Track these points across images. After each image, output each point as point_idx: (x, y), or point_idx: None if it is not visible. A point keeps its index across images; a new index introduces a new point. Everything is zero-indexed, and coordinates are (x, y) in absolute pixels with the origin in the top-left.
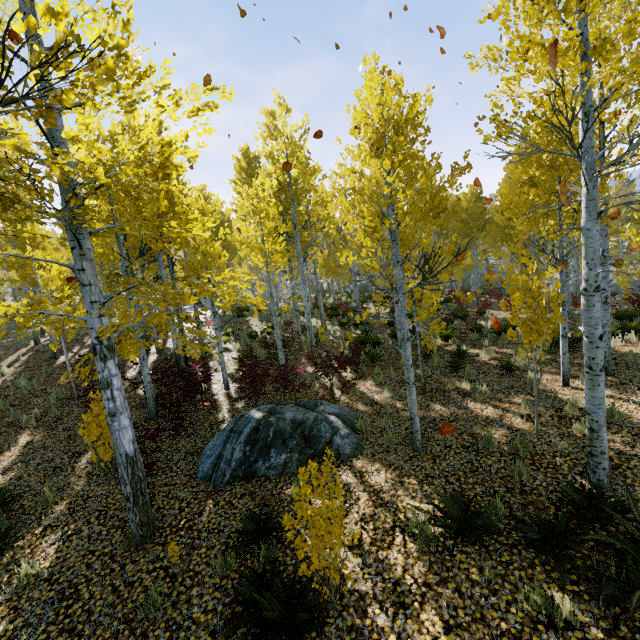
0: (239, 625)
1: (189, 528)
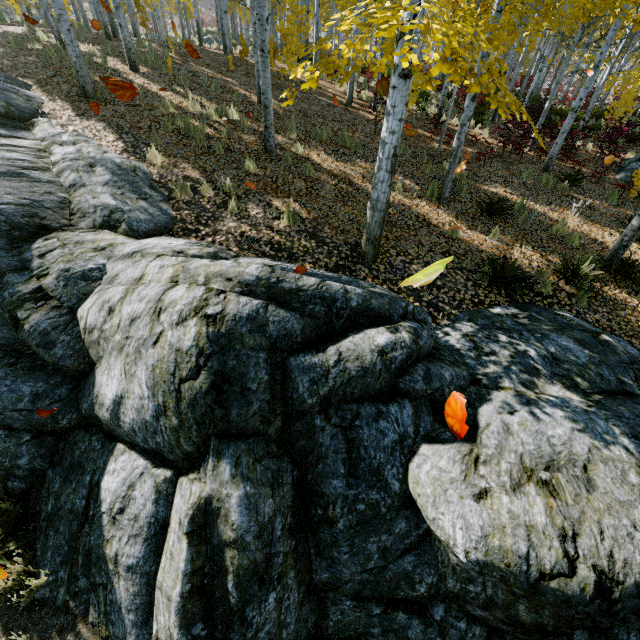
0: None
1: None
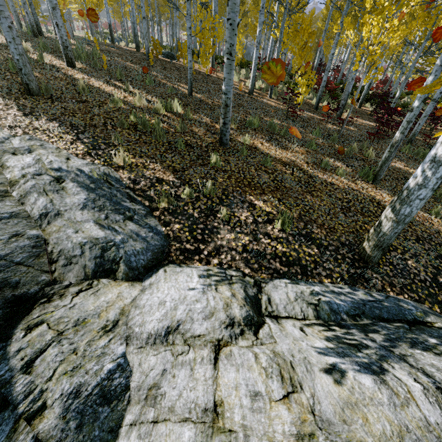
0: None
1: None
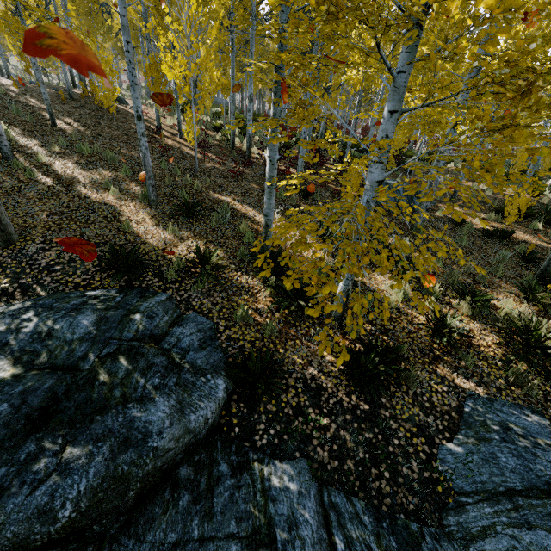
0: (486, 241)
1: (426, 227)
